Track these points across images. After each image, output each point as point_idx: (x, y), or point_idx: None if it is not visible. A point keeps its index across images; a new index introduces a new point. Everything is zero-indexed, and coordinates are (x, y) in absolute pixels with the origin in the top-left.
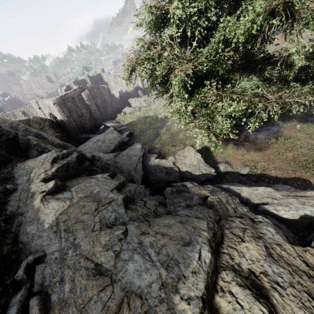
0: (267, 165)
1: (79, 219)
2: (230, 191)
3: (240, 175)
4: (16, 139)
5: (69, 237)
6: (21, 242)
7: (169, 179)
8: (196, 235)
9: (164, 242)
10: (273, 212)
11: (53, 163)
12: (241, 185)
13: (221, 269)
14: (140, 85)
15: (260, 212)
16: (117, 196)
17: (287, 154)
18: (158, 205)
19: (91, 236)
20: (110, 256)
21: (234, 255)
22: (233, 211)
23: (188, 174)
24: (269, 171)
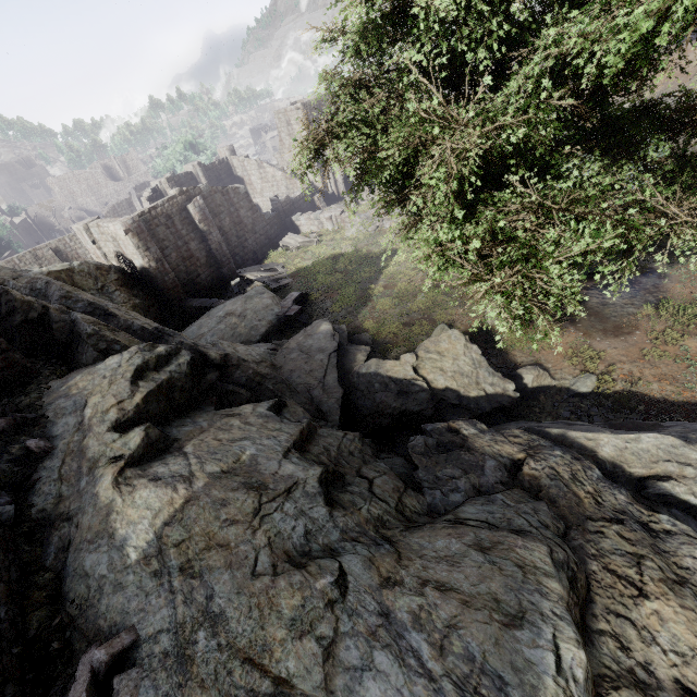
0: (638, 369)
1: (215, 539)
2: (569, 444)
3: (573, 395)
4: (46, 321)
5: (195, 590)
6: (72, 602)
7: (406, 407)
8: (534, 592)
9: (450, 613)
10: (687, 499)
11: (137, 381)
12: (590, 426)
13: (605, 686)
14: (317, 183)
15: (653, 498)
16: (305, 471)
17: (685, 344)
18: (402, 489)
19: (254, 592)
20: (309, 655)
21: (628, 638)
22: (592, 502)
23: (451, 397)
24: (644, 386)
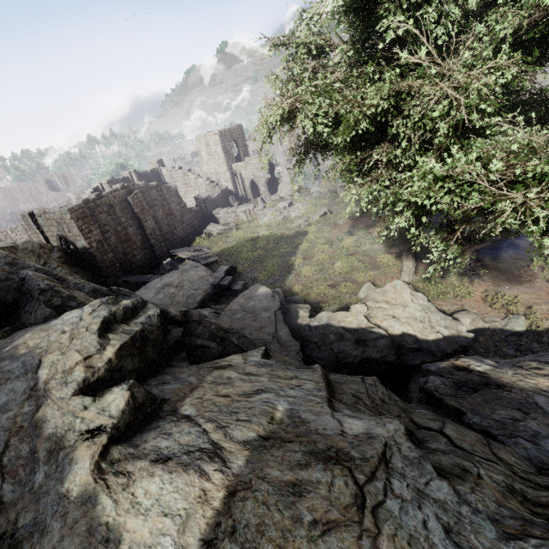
0: None
1: None
2: None
3: (510, 334)
4: None
5: None
6: None
7: (367, 355)
8: None
9: None
10: None
11: (105, 334)
12: None
13: None
14: (229, 188)
15: None
16: (382, 426)
17: None
18: (484, 440)
19: None
20: None
21: None
22: None
23: (410, 341)
24: None
